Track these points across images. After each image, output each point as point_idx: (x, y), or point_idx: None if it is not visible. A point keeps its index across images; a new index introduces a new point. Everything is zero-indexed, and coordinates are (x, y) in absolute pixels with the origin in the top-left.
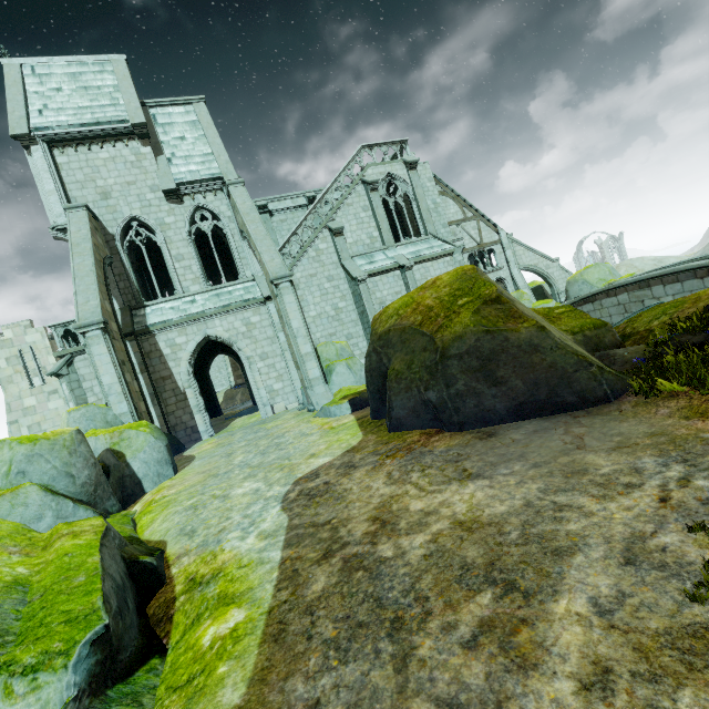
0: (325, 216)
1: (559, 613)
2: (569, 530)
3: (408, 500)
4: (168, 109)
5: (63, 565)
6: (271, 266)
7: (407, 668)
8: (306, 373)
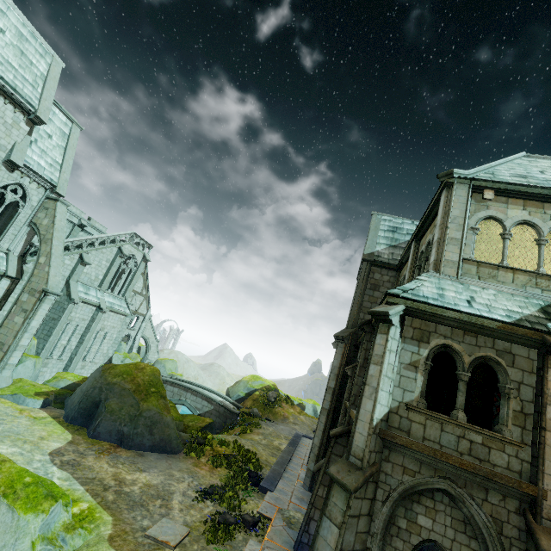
0: (85, 248)
1: (174, 503)
2: (173, 489)
3: (124, 475)
4: (57, 109)
5: (32, 475)
6: (53, 280)
7: (150, 511)
8: (8, 357)
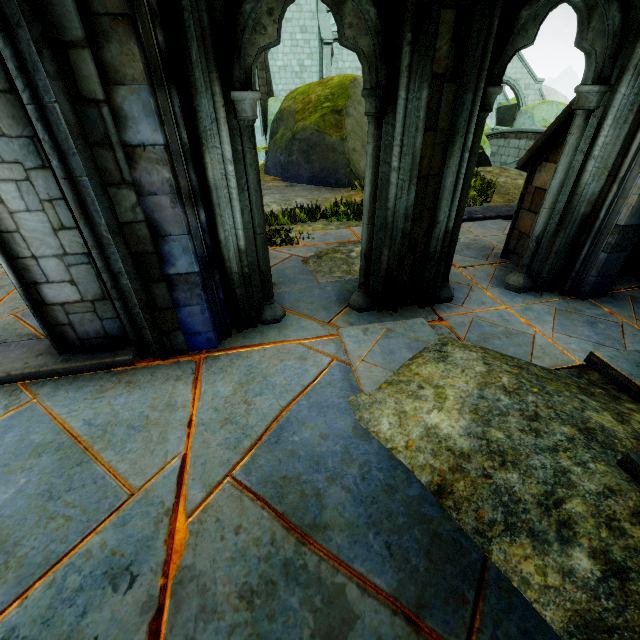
0: None
1: None
2: None
3: None
4: None
5: None
6: None
7: None
8: None
